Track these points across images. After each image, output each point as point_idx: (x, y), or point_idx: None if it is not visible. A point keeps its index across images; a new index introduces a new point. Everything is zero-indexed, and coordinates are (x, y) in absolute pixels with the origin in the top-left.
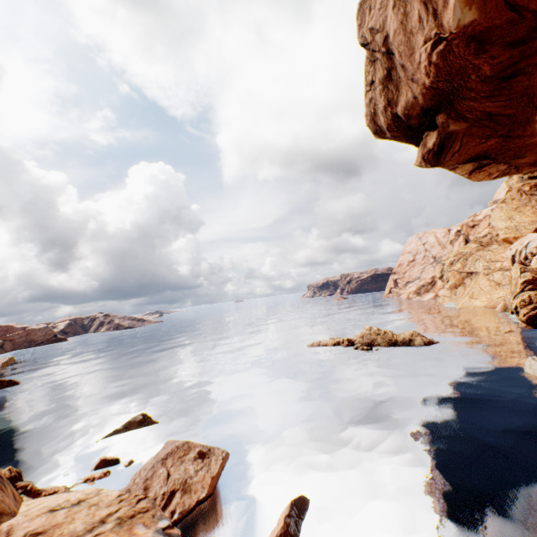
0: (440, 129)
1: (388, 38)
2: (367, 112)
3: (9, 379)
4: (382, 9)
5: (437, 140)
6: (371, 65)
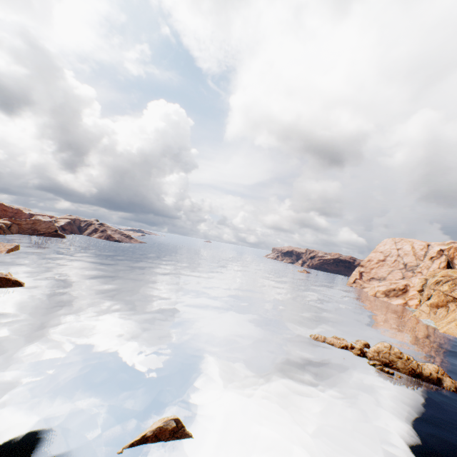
0: None
1: None
2: None
3: (15, 279)
4: None
5: None
6: None
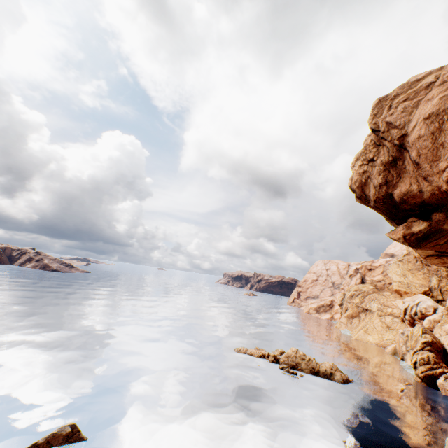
0: (433, 223)
1: (407, 136)
2: (357, 178)
3: None
4: (405, 113)
5: (425, 229)
6: (374, 146)
